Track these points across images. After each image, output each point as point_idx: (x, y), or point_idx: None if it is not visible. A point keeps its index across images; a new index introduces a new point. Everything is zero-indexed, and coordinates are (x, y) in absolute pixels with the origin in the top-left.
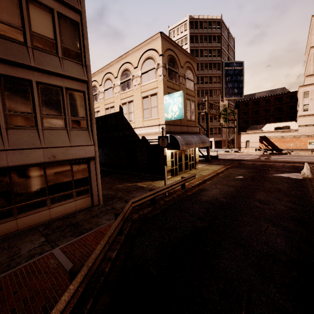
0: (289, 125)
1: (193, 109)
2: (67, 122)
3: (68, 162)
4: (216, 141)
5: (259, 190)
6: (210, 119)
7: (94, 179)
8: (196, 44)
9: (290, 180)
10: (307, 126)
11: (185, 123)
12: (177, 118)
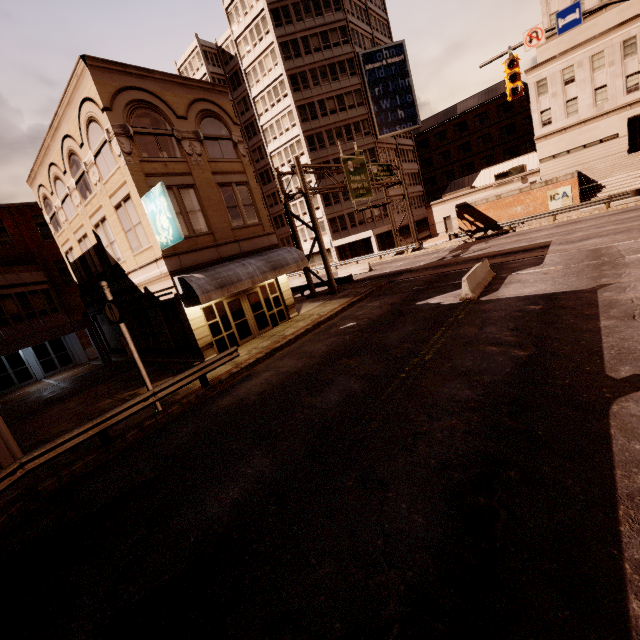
0: (522, 164)
1: (247, 199)
2: None
3: None
4: (384, 232)
5: (346, 355)
6: None
7: None
8: (289, 27)
9: (430, 313)
10: (556, 158)
11: (229, 237)
12: (175, 241)
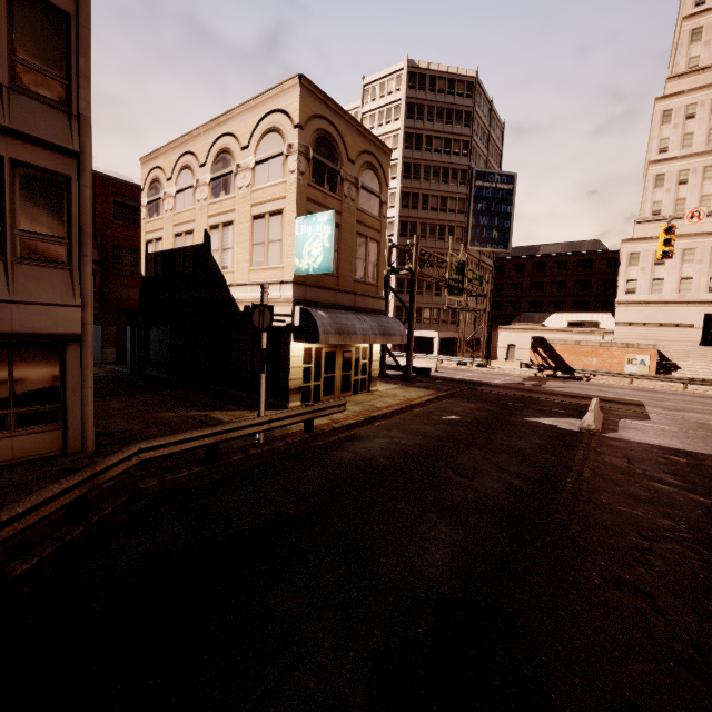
0: (597, 321)
1: (374, 257)
2: (8, 243)
3: (3, 341)
4: (445, 338)
5: (475, 447)
6: (436, 290)
7: (75, 388)
8: (419, 123)
9: (552, 433)
10: (632, 326)
11: (349, 286)
12: (319, 271)
